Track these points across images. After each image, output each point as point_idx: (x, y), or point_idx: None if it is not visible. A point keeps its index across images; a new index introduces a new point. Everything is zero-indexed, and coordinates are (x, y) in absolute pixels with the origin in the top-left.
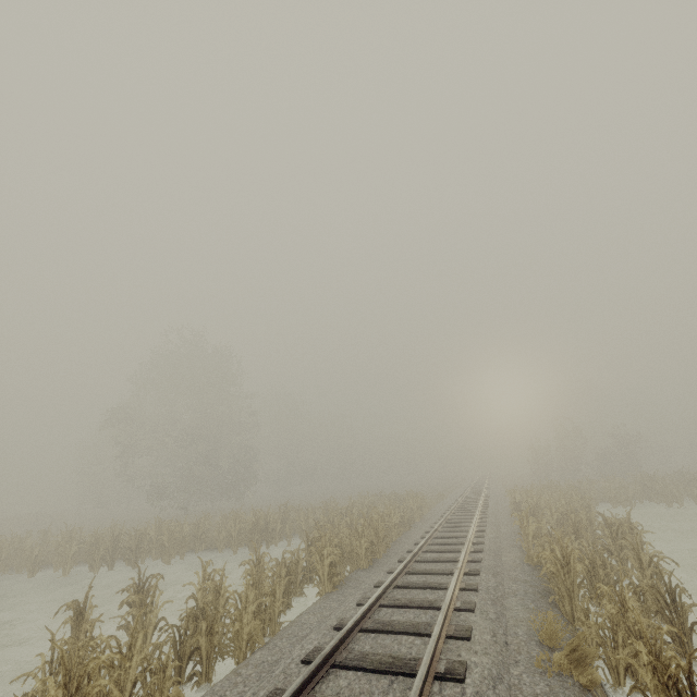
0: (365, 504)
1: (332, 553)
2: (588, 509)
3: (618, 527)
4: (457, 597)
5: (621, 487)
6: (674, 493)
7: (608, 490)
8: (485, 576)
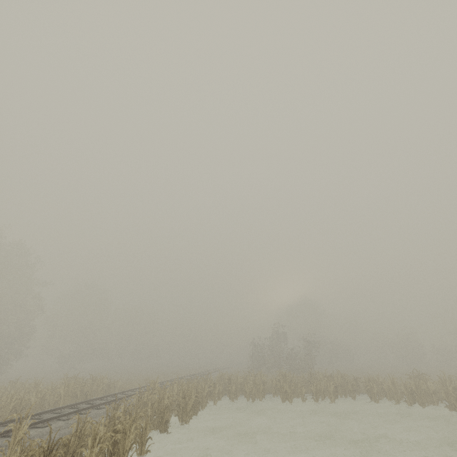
0: (25, 387)
1: None
2: (185, 404)
3: (56, 441)
4: None
5: (257, 383)
6: (287, 391)
7: (246, 385)
8: None
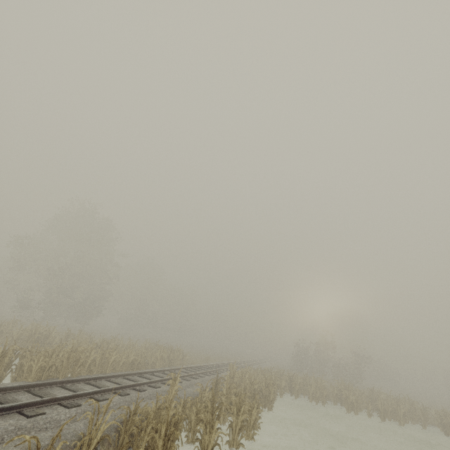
0: (129, 345)
1: (3, 361)
2: (268, 393)
3: (219, 404)
4: (2, 417)
5: (320, 387)
6: (353, 403)
7: (309, 387)
8: (70, 410)
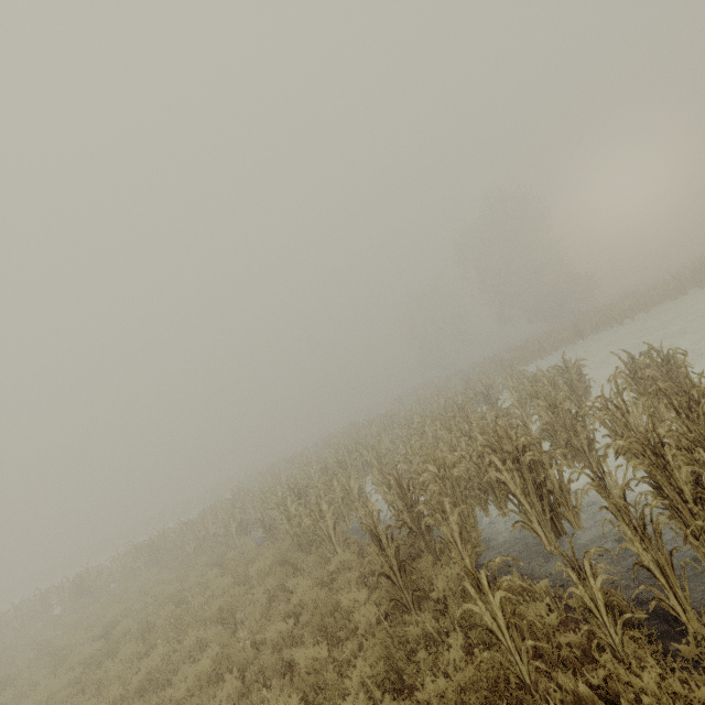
0: None
1: None
2: None
3: None
4: None
5: None
6: None
7: None
8: None
